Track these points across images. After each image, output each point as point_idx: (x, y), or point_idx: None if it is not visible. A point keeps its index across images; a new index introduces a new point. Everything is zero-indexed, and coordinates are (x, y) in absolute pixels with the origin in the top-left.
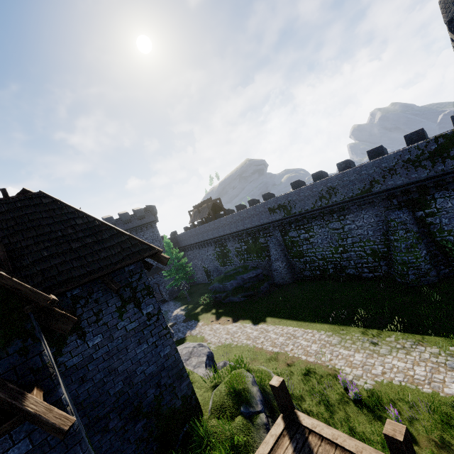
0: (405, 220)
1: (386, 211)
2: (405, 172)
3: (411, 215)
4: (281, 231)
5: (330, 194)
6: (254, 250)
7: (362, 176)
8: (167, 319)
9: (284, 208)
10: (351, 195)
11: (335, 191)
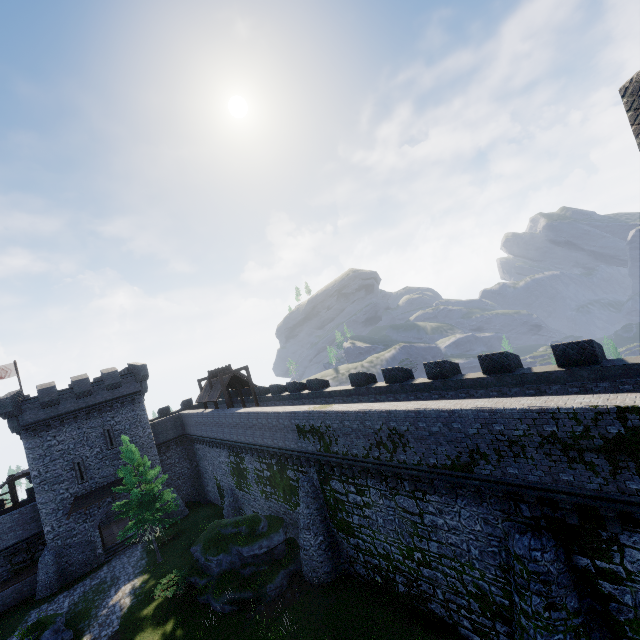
0: (547, 571)
1: (507, 522)
2: (545, 460)
3: (563, 560)
4: (319, 472)
5: (395, 443)
6: (280, 484)
7: (454, 434)
8: (94, 615)
9: (320, 437)
10: (433, 462)
11: (403, 442)
